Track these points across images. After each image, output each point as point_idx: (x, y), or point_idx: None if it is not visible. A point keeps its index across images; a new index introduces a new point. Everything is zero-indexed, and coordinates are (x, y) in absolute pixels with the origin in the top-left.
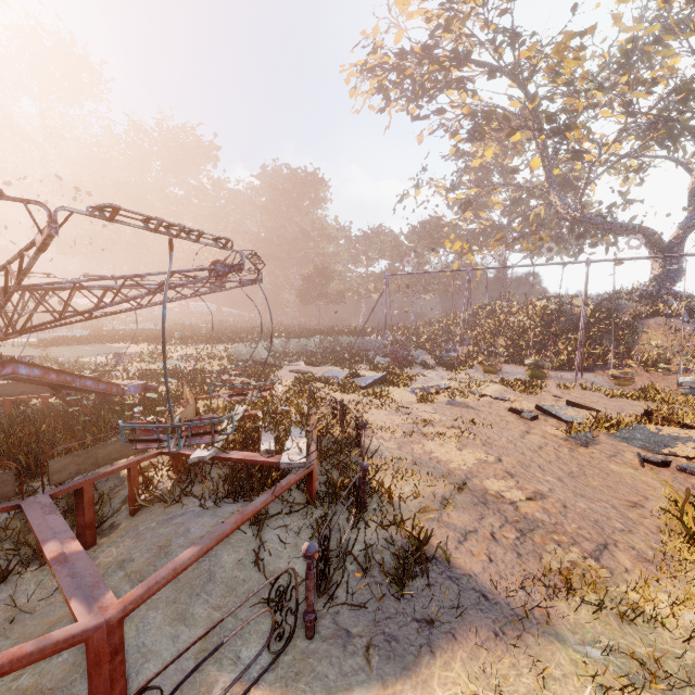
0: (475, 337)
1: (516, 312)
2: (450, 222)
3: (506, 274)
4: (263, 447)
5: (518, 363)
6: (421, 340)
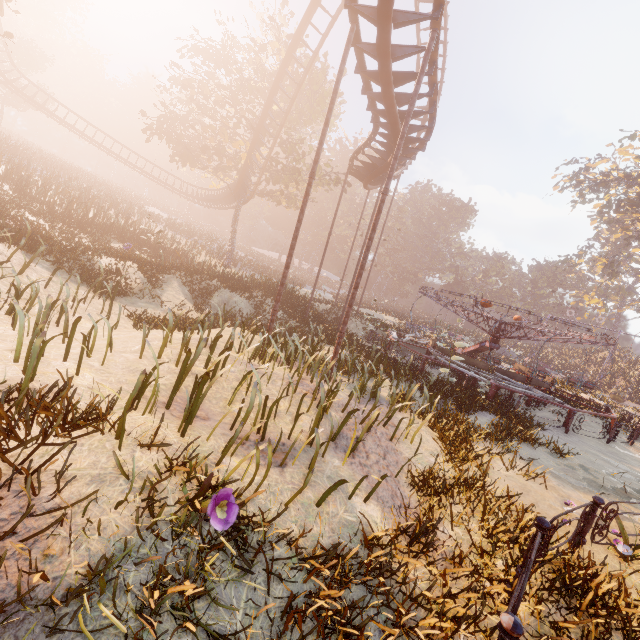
0: (592, 372)
1: (634, 364)
2: (579, 270)
3: (617, 325)
4: (588, 397)
5: (634, 401)
6: (546, 361)
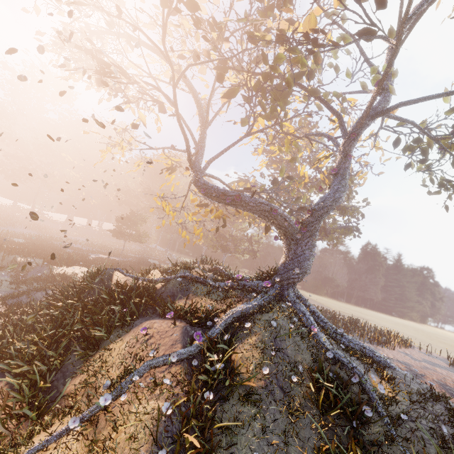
0: None
1: None
2: None
3: None
4: None
5: None
6: None
